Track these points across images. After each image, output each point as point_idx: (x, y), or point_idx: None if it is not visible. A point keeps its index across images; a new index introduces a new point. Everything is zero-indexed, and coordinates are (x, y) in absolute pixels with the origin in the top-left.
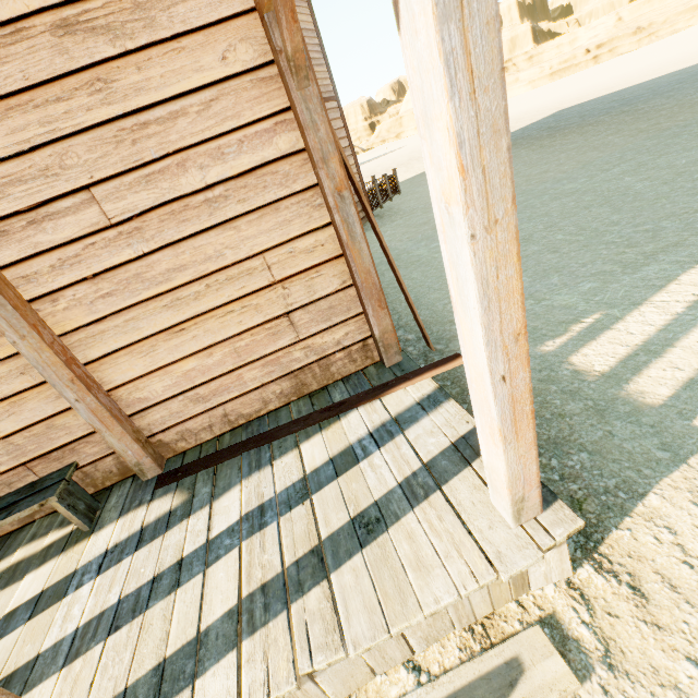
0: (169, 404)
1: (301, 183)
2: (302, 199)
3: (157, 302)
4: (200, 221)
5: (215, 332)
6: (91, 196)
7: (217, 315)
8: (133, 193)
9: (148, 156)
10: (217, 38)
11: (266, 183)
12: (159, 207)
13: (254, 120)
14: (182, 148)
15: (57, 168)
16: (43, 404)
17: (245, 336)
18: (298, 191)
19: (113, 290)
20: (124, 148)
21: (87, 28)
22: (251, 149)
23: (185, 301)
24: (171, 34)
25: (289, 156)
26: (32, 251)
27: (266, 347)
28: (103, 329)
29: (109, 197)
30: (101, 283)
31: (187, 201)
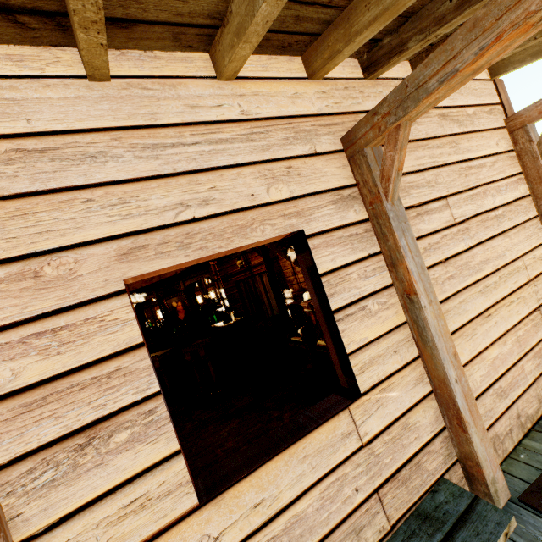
0: (483, 398)
1: (531, 214)
2: (532, 223)
3: (475, 288)
4: (493, 229)
5: (505, 319)
6: (446, 203)
7: (505, 304)
8: (464, 205)
9: (471, 184)
10: (493, 135)
11: (518, 211)
12: (475, 216)
13: (509, 175)
14: (484, 183)
15: (433, 183)
16: (402, 392)
17: (521, 325)
18: (530, 218)
19: (454, 274)
20: (461, 178)
21: (450, 119)
22: (510, 190)
23: (489, 289)
24: (478, 129)
25: (524, 197)
26: (415, 235)
27: (532, 338)
28: (446, 309)
29: (454, 205)
30: (448, 266)
31: (487, 214)
